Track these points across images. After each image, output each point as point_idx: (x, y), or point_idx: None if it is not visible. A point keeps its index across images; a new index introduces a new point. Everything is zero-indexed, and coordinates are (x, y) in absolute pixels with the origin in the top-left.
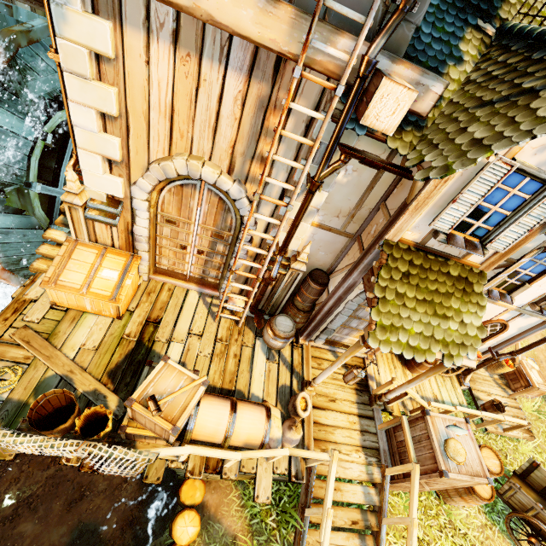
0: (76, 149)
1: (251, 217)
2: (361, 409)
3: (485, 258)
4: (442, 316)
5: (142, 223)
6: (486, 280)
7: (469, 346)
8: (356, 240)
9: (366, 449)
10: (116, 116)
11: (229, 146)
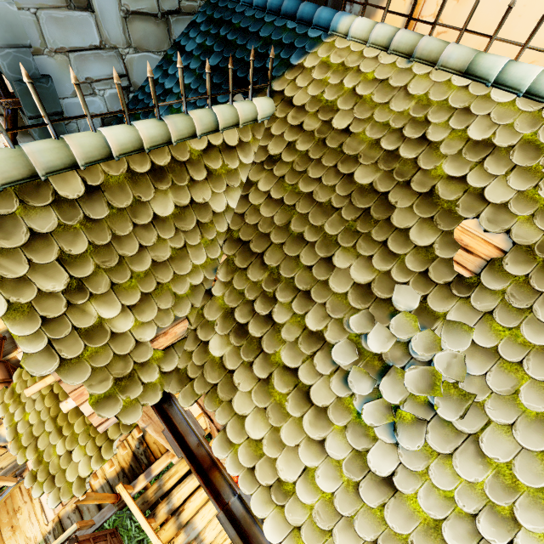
0: None
1: None
2: (103, 489)
3: None
4: (59, 427)
5: None
6: (130, 431)
7: (56, 488)
8: None
9: (60, 525)
10: None
11: None
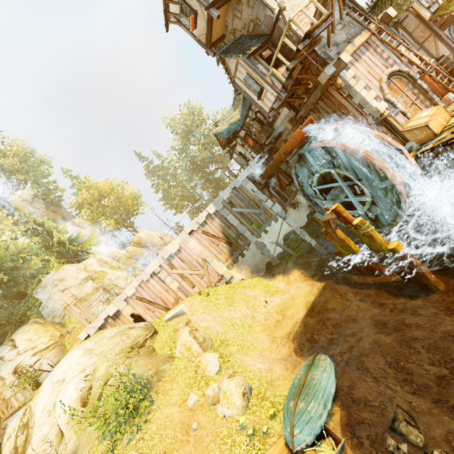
0: (366, 114)
1: (409, 58)
2: None
3: (440, 0)
4: None
5: (399, 106)
6: None
7: None
8: (422, 45)
9: None
10: (366, 85)
11: (381, 65)
